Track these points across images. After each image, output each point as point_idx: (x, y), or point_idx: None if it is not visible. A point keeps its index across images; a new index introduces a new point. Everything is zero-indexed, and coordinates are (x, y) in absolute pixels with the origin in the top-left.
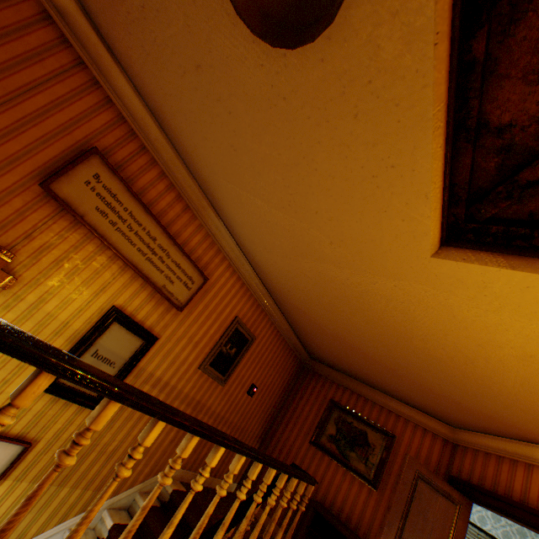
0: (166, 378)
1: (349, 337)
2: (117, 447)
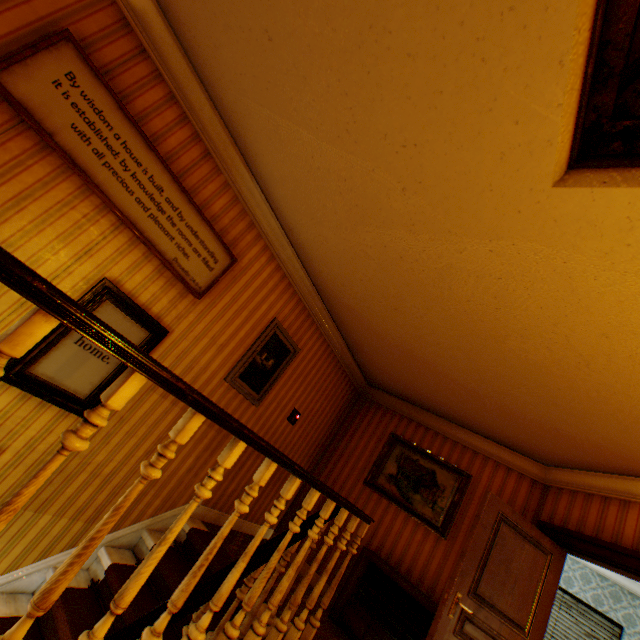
0: None
1: (419, 347)
2: (116, 470)
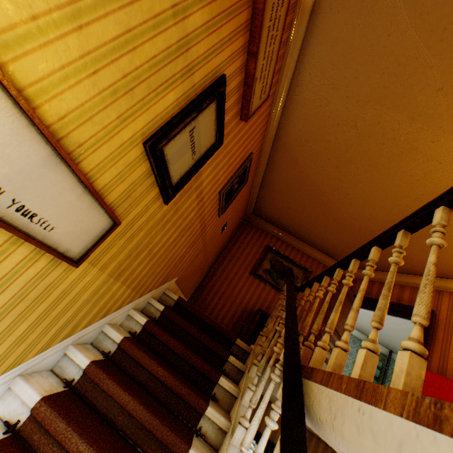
0: (204, 193)
1: (329, 194)
2: (158, 251)
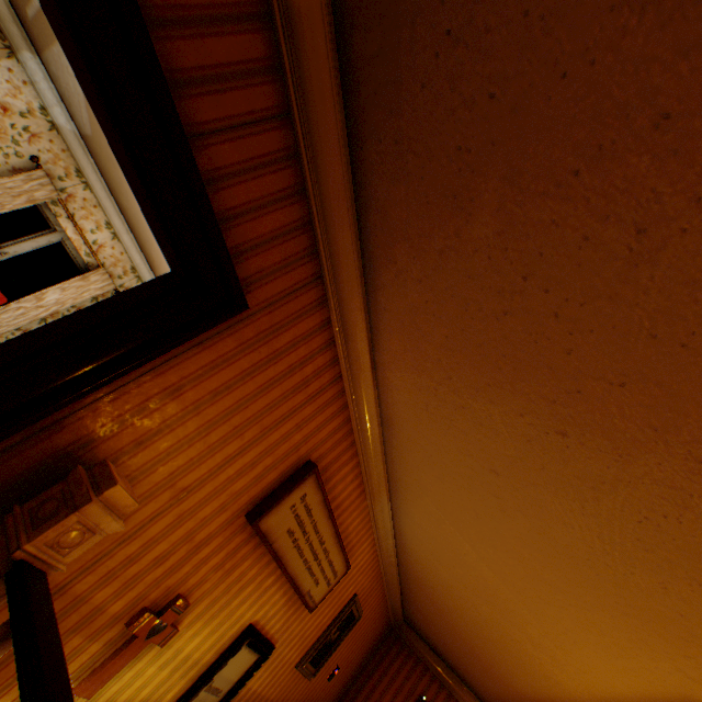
0: (260, 688)
1: (487, 664)
2: None
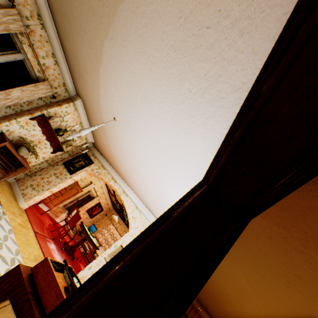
0: None
1: (215, 300)
2: None
